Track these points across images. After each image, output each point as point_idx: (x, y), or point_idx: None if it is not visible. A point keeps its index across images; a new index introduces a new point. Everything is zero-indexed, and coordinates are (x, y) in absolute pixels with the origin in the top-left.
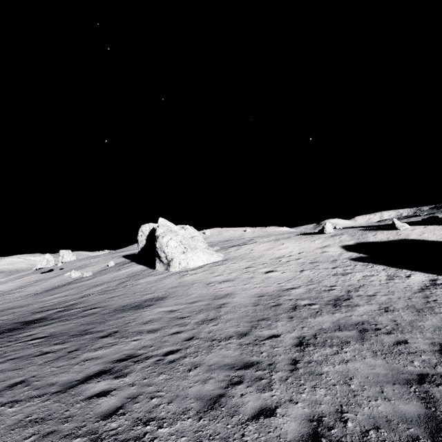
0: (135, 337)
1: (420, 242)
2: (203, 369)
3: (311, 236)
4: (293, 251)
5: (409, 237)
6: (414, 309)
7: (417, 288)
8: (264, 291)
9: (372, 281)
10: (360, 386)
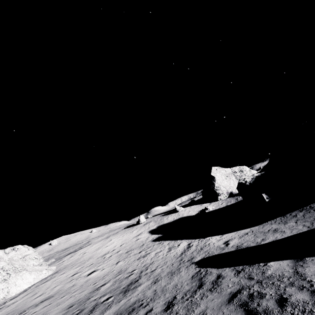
0: None
1: (188, 218)
2: None
3: (132, 228)
4: (117, 244)
5: (183, 216)
6: (170, 273)
7: (180, 253)
8: (77, 299)
9: (159, 256)
10: None
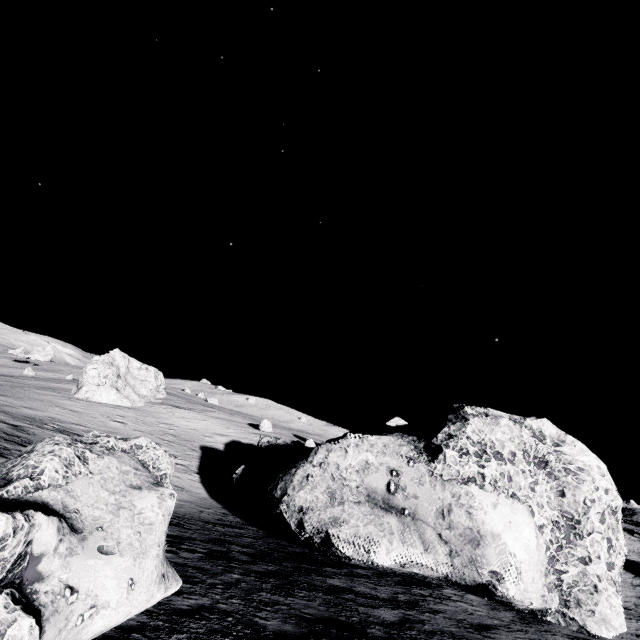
0: None
1: None
2: None
3: (245, 427)
4: (193, 426)
5: None
6: None
7: None
8: (63, 419)
9: None
10: None
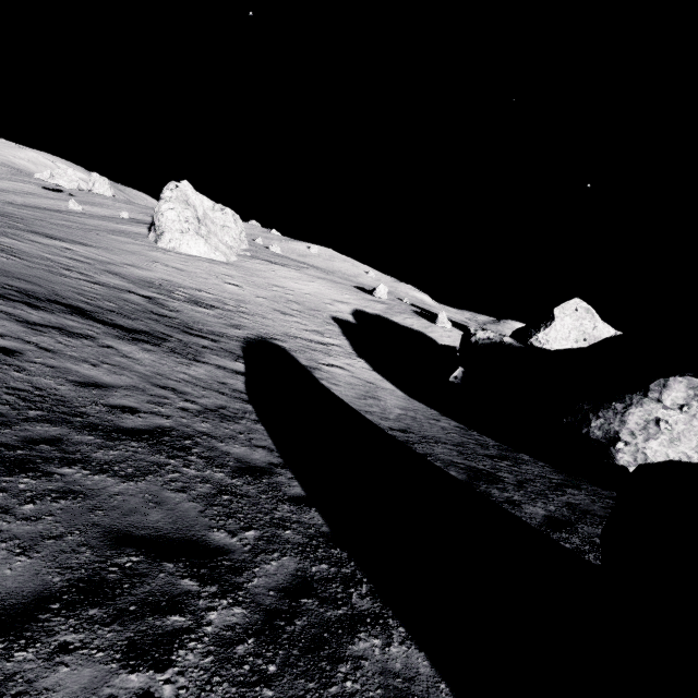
0: (3, 237)
1: (427, 340)
2: (3, 252)
3: (357, 292)
4: (306, 290)
5: (429, 334)
6: (235, 325)
7: (298, 336)
8: (180, 282)
9: (287, 323)
10: (59, 283)
